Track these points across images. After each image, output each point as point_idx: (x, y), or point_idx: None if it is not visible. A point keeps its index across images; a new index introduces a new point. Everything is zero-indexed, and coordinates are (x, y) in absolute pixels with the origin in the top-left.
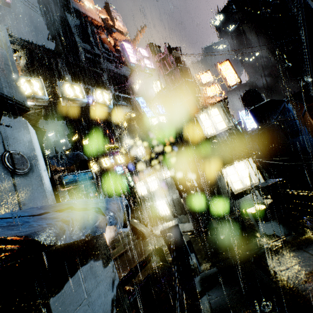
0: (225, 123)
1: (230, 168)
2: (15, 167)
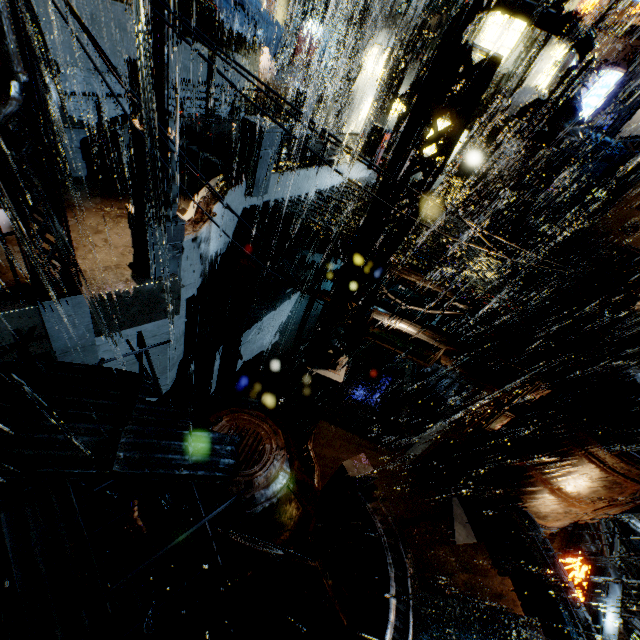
0: (510, 58)
1: (438, 123)
2: None
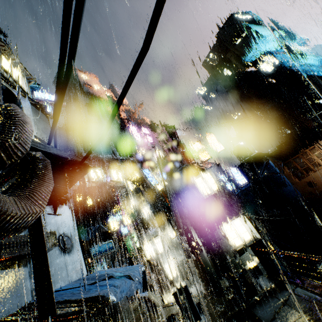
0: (218, 184)
1: (228, 226)
2: (65, 247)
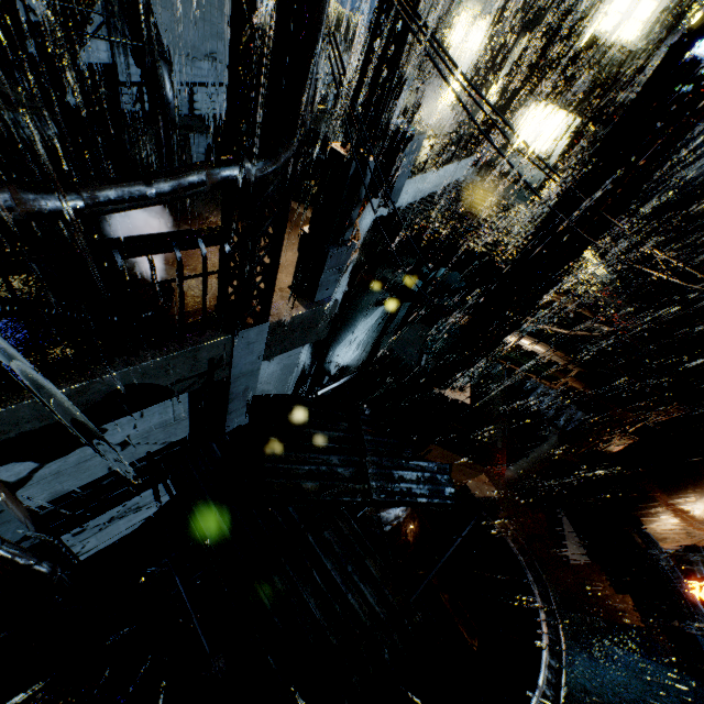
0: (640, 32)
1: (546, 109)
2: None
